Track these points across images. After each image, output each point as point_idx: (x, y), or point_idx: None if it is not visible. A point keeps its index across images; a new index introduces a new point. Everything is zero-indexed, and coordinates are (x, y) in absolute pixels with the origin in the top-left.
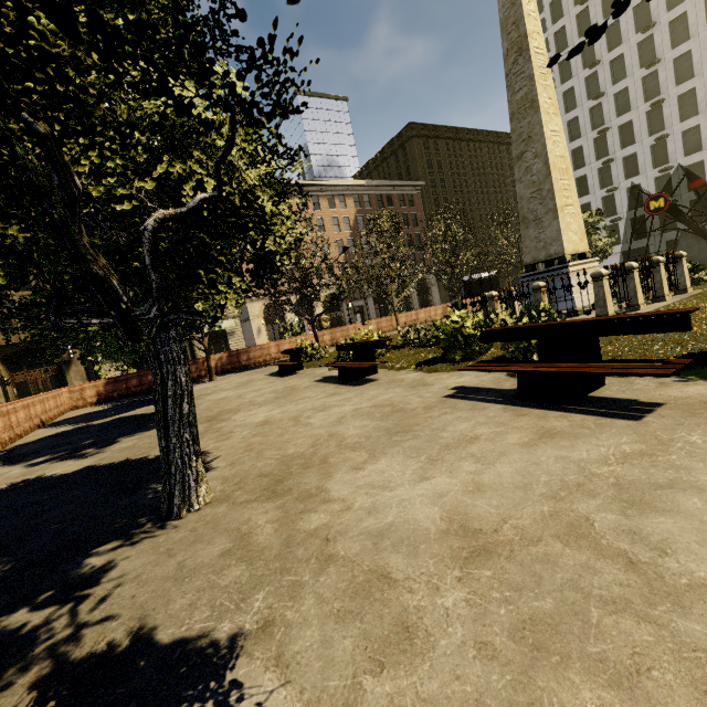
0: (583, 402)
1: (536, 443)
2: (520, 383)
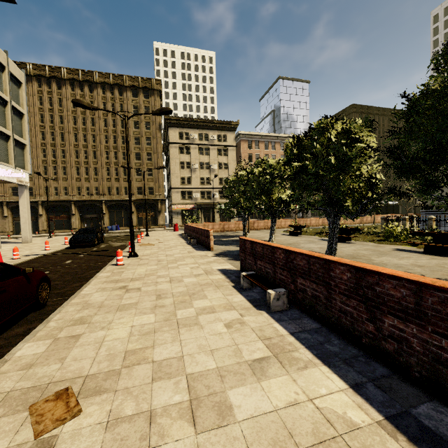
0: (446, 256)
1: (431, 259)
2: (425, 248)
